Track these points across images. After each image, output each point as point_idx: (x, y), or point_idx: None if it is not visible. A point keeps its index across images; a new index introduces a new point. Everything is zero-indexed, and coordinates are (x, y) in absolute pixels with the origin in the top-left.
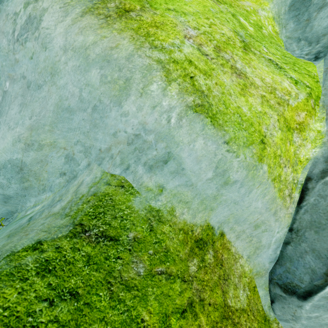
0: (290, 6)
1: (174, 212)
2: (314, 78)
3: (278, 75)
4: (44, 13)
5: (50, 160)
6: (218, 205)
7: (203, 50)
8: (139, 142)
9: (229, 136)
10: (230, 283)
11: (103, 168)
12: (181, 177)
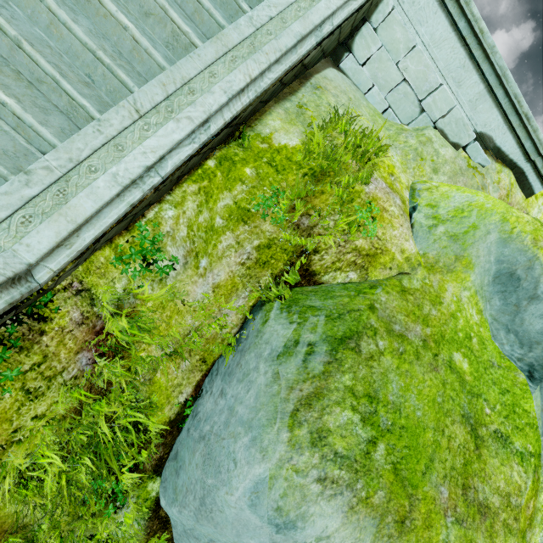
0: (495, 277)
1: None
2: (533, 425)
3: (506, 460)
4: None
5: None
6: None
7: (458, 517)
8: None
9: None
10: None
11: None
12: None
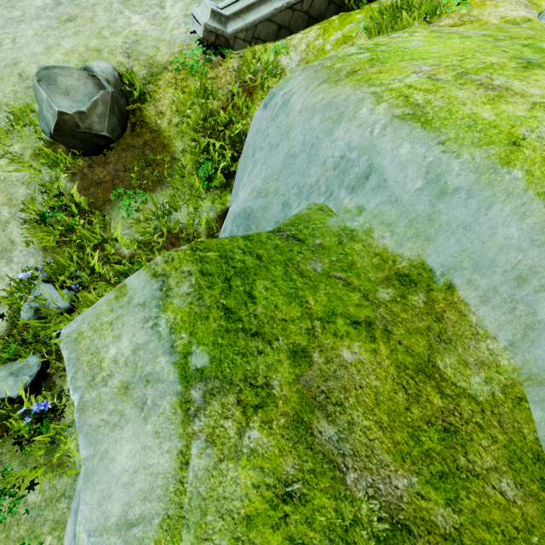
0: None
1: (371, 234)
2: None
3: None
4: (293, 95)
5: (270, 207)
6: (437, 233)
7: (436, 78)
8: (344, 163)
9: (447, 137)
10: (453, 352)
11: (310, 201)
12: (383, 191)
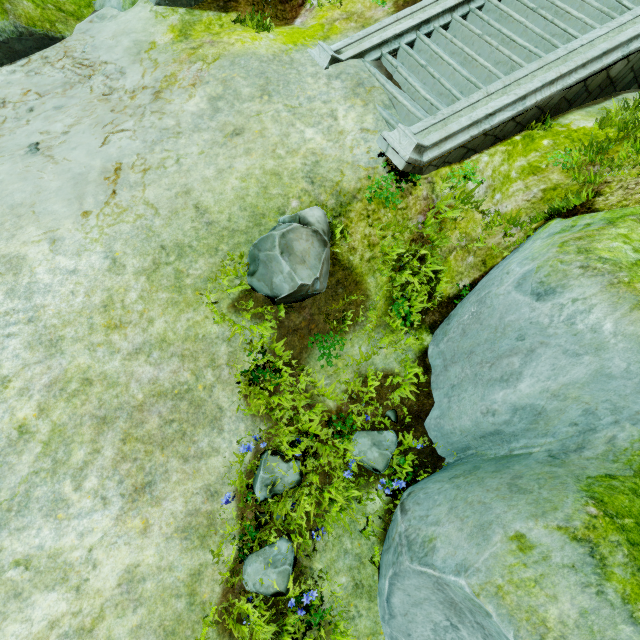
0: None
1: None
2: None
3: None
4: (593, 307)
5: (568, 410)
6: None
7: None
8: None
9: None
10: None
11: (639, 428)
12: None
